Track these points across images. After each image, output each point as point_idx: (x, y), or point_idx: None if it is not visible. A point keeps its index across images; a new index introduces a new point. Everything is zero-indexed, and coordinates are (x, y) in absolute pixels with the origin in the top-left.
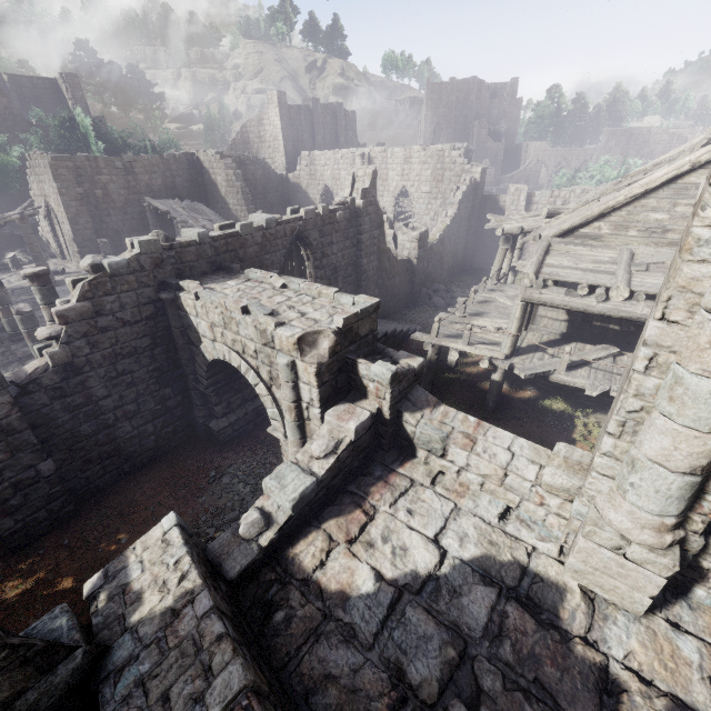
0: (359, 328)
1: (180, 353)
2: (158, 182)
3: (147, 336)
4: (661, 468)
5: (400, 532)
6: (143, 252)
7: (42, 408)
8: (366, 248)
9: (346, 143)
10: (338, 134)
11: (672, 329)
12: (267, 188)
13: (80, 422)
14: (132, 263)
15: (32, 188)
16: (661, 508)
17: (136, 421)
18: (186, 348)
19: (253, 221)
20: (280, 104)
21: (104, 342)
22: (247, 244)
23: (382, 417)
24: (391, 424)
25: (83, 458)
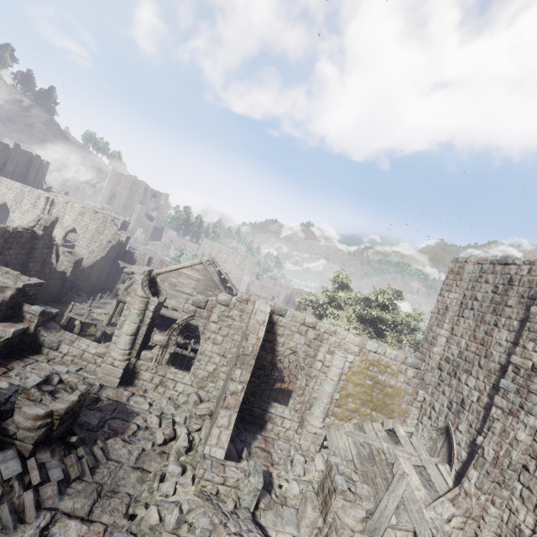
0: (29, 290)
1: None
2: None
3: None
4: (125, 335)
5: (26, 373)
6: None
7: None
8: (35, 257)
9: (34, 180)
10: (29, 172)
11: (132, 299)
12: None
13: None
14: None
15: None
16: (125, 347)
17: None
18: None
19: None
20: None
21: None
22: None
23: (29, 331)
24: (33, 336)
25: None
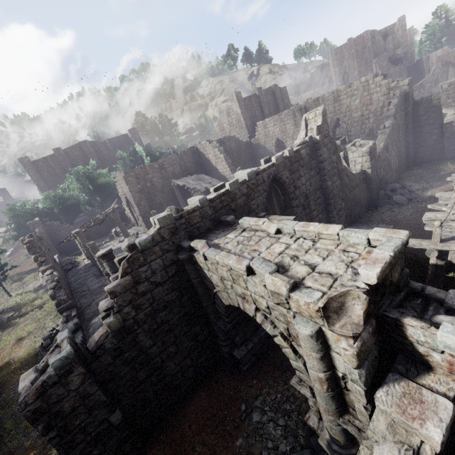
0: (391, 274)
1: (200, 298)
2: (177, 169)
3: (174, 289)
4: None
5: None
6: (162, 226)
7: (108, 366)
8: (328, 172)
9: (284, 108)
10: (278, 104)
11: None
12: (239, 152)
13: (136, 370)
14: (155, 237)
15: (119, 191)
16: None
17: (177, 359)
18: (204, 293)
19: (238, 178)
20: (238, 100)
21: (145, 303)
22: (236, 197)
23: None
24: None
25: (143, 398)
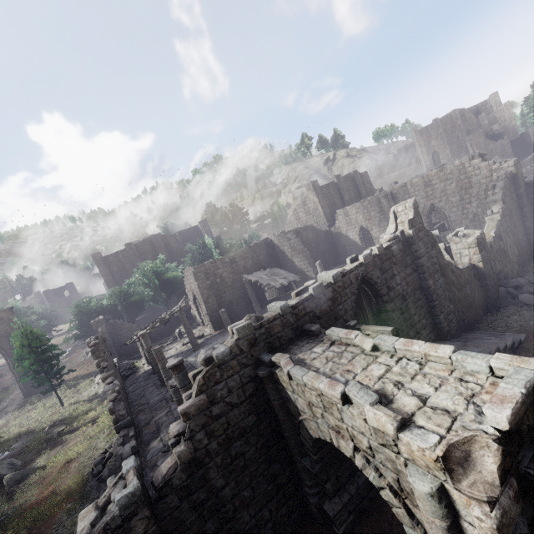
0: (528, 416)
1: (282, 426)
2: (249, 263)
3: (251, 413)
4: None
5: None
6: (241, 337)
7: (174, 510)
8: (427, 269)
9: (366, 193)
10: (359, 190)
11: None
12: (317, 242)
13: (205, 520)
14: (233, 349)
15: (187, 287)
16: None
17: (252, 508)
18: (286, 420)
19: (321, 280)
20: (315, 188)
21: (218, 429)
22: (320, 302)
23: None
24: None
25: None
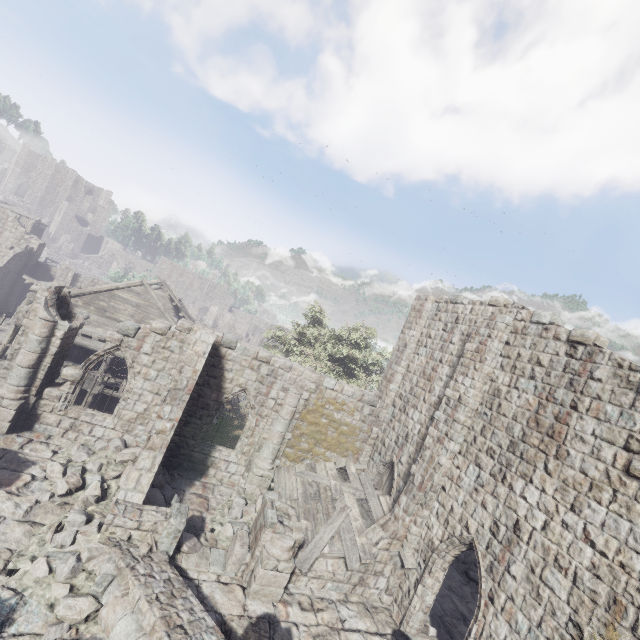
0: None
1: None
2: None
3: None
4: (20, 367)
5: None
6: None
7: None
8: None
9: None
10: None
11: (30, 321)
12: None
13: None
14: None
15: None
16: (18, 382)
17: None
18: None
19: None
20: None
21: None
22: None
23: None
24: None
25: None
